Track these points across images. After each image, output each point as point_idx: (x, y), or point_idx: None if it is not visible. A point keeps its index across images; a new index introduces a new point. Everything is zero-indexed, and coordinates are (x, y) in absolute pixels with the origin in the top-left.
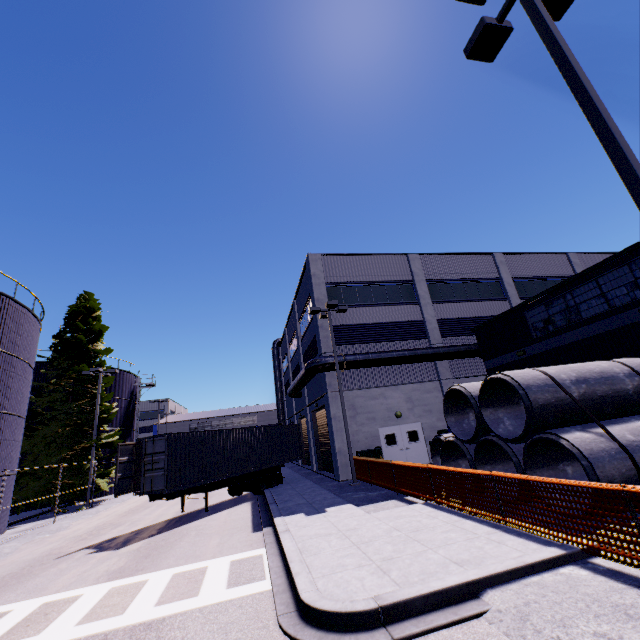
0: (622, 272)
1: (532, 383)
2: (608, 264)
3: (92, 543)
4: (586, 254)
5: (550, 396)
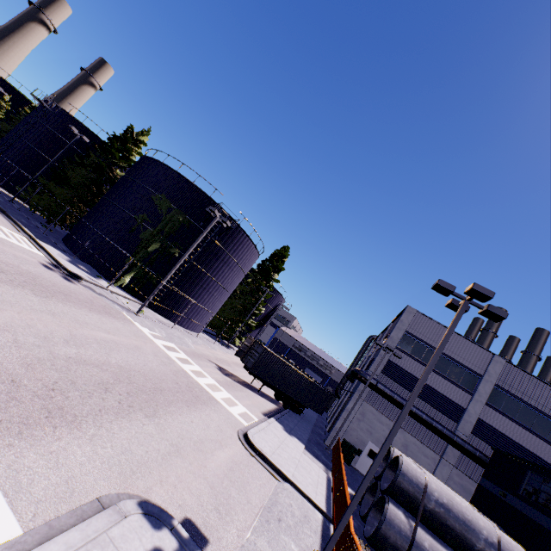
0: None
1: (409, 475)
2: None
3: (219, 364)
4: None
5: (412, 490)
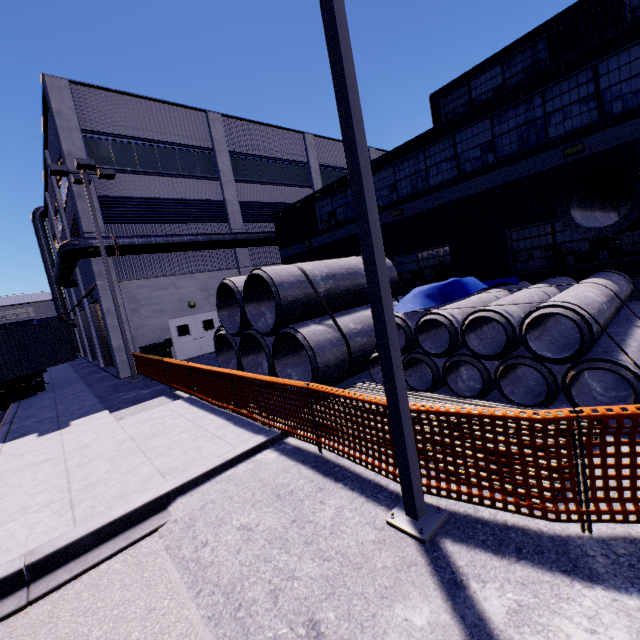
0: (388, 173)
1: (286, 280)
2: (380, 163)
3: None
4: (383, 152)
5: (300, 292)
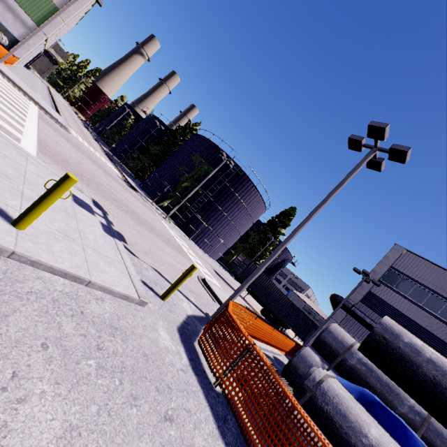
0: None
1: (335, 334)
2: None
3: (217, 271)
4: None
5: (335, 345)
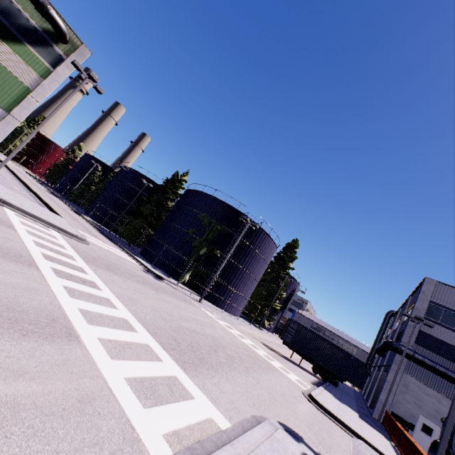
0: None
1: None
2: None
3: (261, 341)
4: None
5: None
